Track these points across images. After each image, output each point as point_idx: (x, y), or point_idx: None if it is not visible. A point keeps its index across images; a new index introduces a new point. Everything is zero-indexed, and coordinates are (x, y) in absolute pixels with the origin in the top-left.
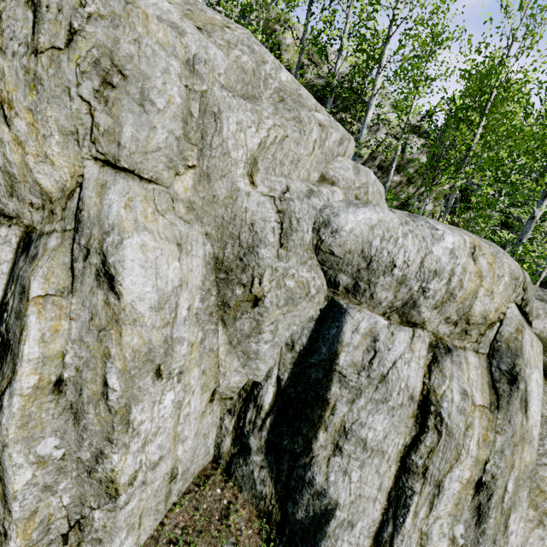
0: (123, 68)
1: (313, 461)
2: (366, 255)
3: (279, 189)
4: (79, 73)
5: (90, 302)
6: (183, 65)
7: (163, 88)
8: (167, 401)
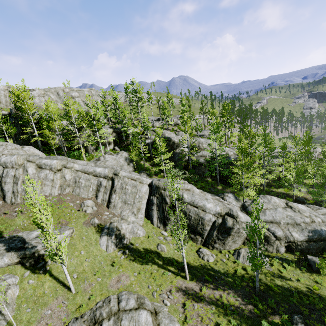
0: None
1: (3, 187)
2: (4, 162)
3: None
4: None
5: None
6: None
7: None
8: None
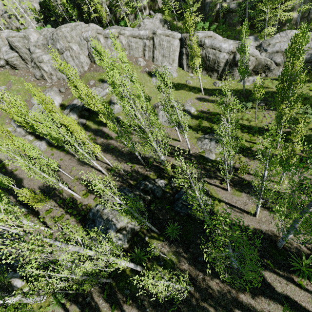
0: (65, 36)
1: (92, 55)
2: (86, 37)
3: (79, 36)
4: (64, 38)
5: (73, 51)
6: (67, 32)
7: (68, 35)
8: (82, 56)
